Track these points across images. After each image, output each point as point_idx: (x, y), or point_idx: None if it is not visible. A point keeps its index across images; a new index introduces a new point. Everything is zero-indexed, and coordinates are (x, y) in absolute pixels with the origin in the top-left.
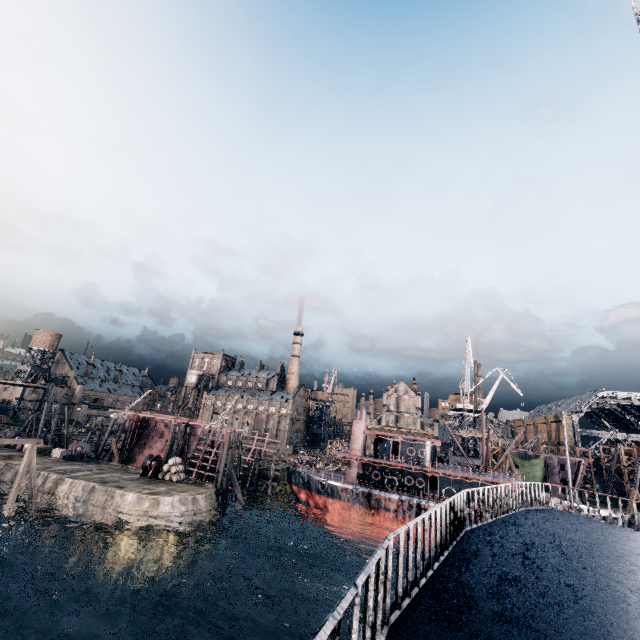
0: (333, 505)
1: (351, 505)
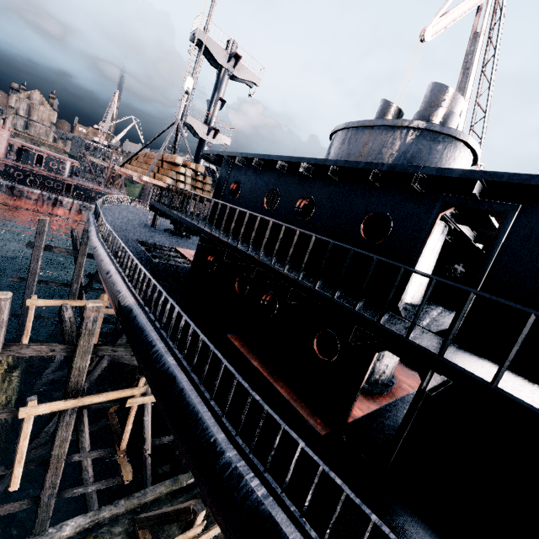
0: None
1: None
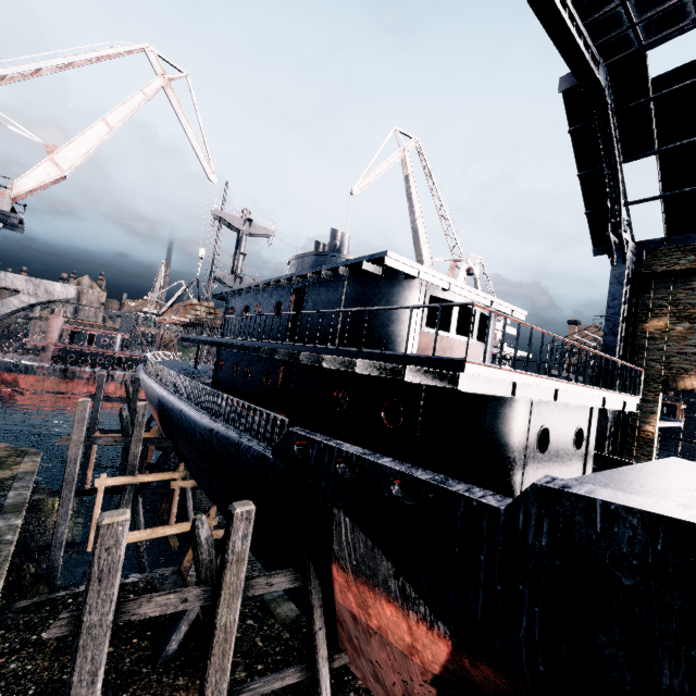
0: (26, 379)
1: (47, 378)
